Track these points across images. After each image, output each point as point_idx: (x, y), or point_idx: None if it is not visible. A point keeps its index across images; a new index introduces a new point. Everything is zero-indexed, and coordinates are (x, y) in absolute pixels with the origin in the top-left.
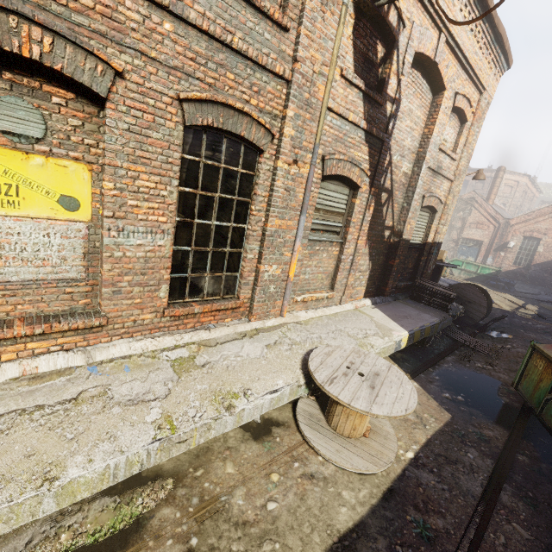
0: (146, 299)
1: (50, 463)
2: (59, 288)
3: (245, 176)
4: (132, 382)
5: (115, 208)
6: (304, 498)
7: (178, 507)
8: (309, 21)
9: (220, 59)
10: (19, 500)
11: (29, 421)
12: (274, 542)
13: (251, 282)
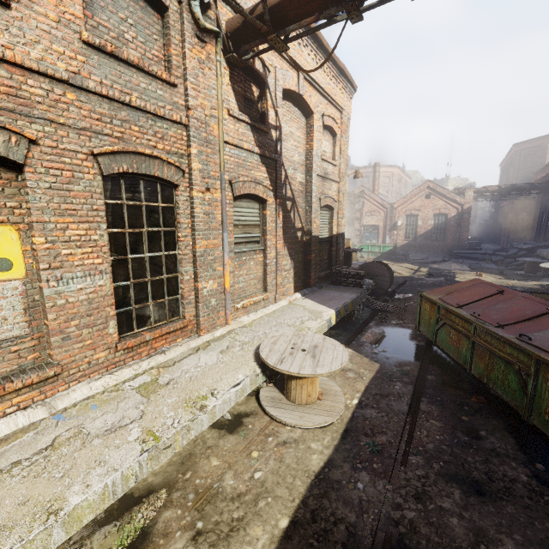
0: (96, 339)
1: (48, 501)
2: (3, 349)
3: (166, 209)
4: (104, 416)
5: (50, 260)
6: (282, 460)
7: (178, 507)
8: (192, 77)
9: (123, 116)
10: (30, 537)
11: (10, 478)
12: (267, 498)
13: (193, 300)
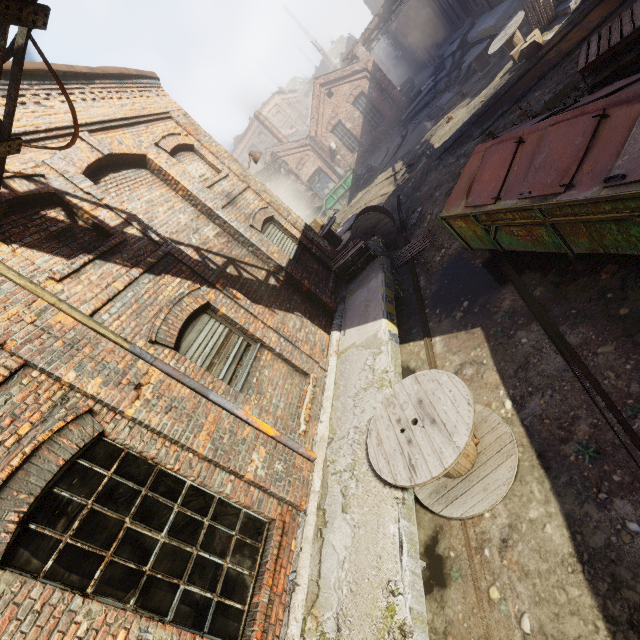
0: None
1: None
2: None
3: (122, 467)
4: None
5: None
6: (526, 571)
7: None
8: None
9: None
10: None
11: None
12: None
13: (260, 495)
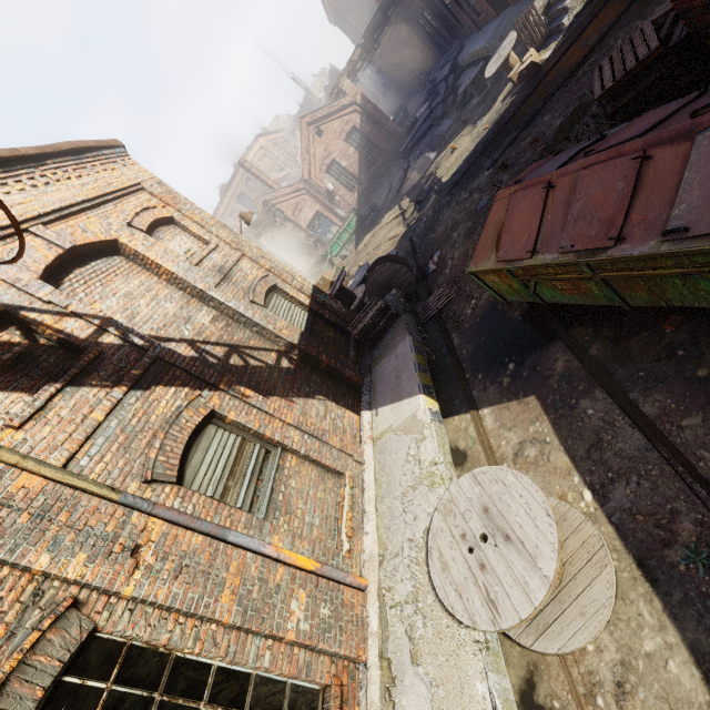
0: None
1: None
2: None
3: (125, 670)
4: None
5: None
6: None
7: None
8: None
9: None
10: None
11: None
12: None
13: (307, 656)
